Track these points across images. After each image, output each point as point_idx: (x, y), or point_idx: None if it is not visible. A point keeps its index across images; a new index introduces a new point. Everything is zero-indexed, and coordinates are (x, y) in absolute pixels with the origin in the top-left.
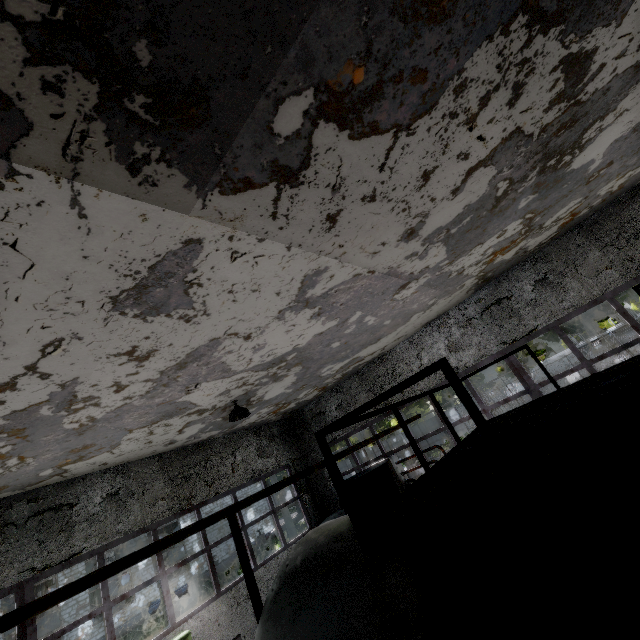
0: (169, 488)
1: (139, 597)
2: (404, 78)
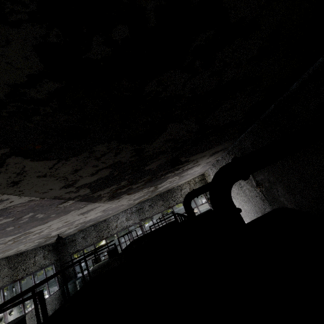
0: (9, 271)
1: None
2: (136, 191)
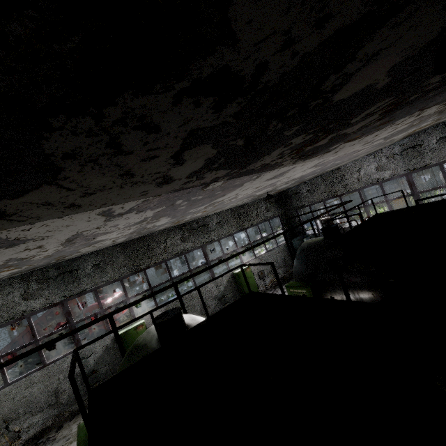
0: (235, 222)
1: (197, 259)
2: (372, 131)
